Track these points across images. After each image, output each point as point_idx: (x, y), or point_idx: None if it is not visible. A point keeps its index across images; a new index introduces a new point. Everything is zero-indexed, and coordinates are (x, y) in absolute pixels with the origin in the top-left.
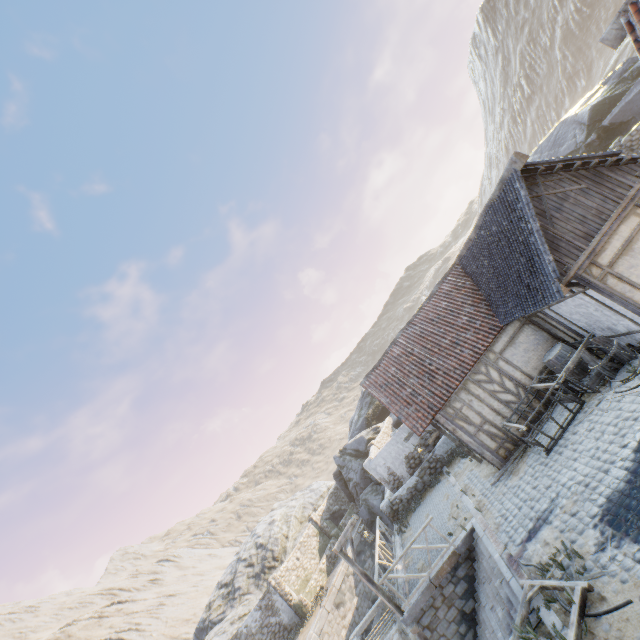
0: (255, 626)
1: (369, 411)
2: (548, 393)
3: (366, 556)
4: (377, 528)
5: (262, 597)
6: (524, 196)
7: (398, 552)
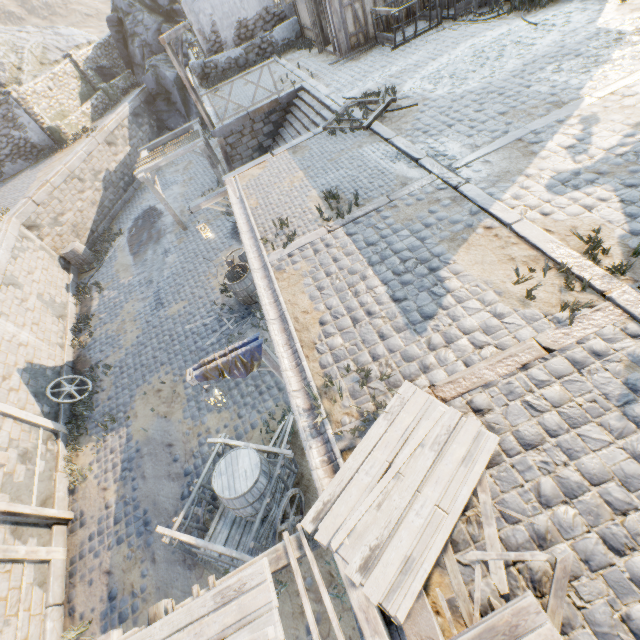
0: None
1: None
2: None
3: (144, 122)
4: (189, 73)
5: None
6: None
7: (207, 103)
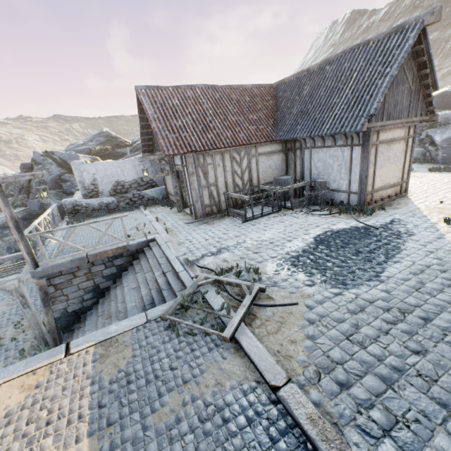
0: None
1: (97, 147)
2: (274, 191)
3: (11, 233)
4: (51, 208)
5: None
6: (410, 45)
7: (59, 233)
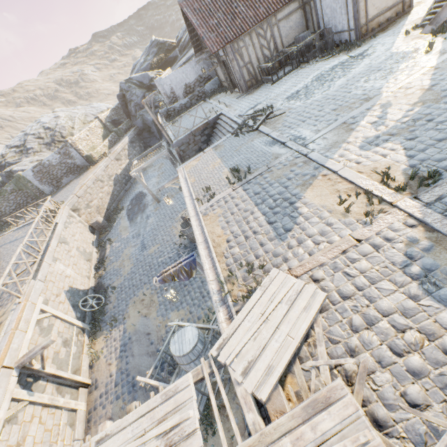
0: (55, 162)
1: (154, 60)
2: (290, 52)
3: (136, 145)
4: (159, 116)
5: (61, 148)
6: None
7: (169, 130)
